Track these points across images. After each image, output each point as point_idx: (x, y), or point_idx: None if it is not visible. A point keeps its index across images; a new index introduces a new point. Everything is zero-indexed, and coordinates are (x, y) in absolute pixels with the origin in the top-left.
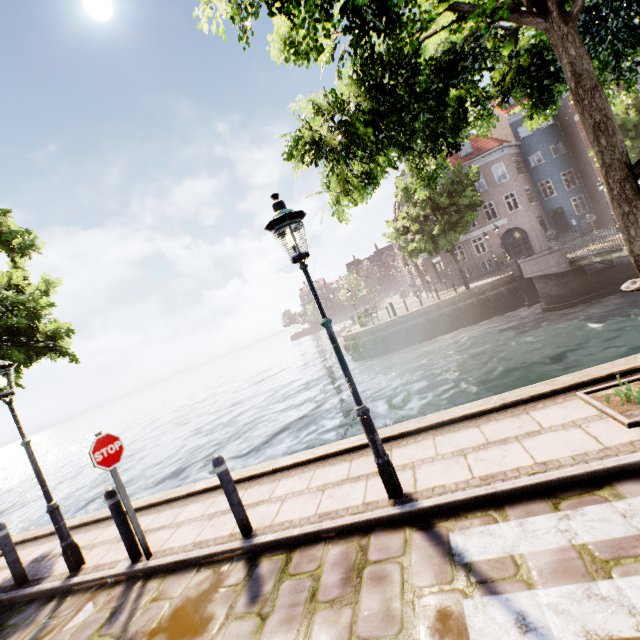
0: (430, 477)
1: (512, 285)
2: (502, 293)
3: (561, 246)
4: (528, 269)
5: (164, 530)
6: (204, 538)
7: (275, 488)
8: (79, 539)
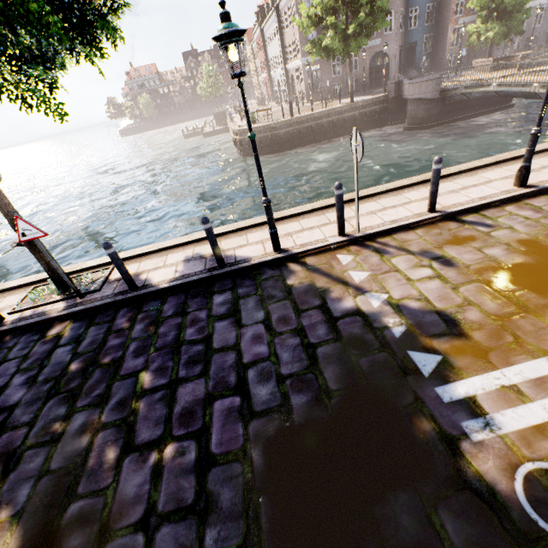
0: (531, 179)
1: (385, 105)
2: (376, 111)
3: (441, 75)
4: (411, 91)
5: (333, 224)
6: (393, 219)
7: (406, 197)
8: (222, 245)
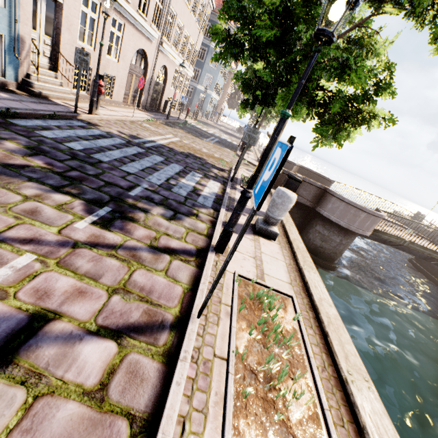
0: None
1: None
2: None
3: None
4: None
5: None
6: None
7: None
8: None
